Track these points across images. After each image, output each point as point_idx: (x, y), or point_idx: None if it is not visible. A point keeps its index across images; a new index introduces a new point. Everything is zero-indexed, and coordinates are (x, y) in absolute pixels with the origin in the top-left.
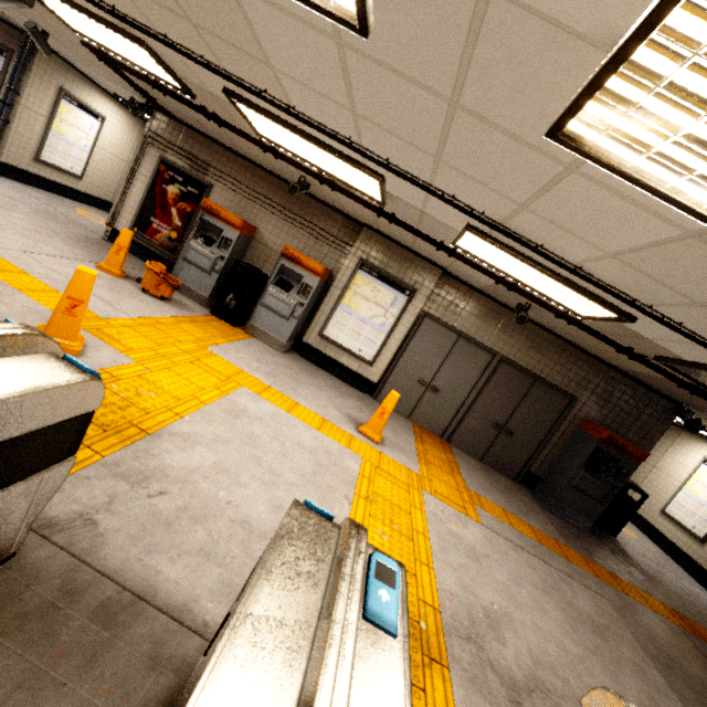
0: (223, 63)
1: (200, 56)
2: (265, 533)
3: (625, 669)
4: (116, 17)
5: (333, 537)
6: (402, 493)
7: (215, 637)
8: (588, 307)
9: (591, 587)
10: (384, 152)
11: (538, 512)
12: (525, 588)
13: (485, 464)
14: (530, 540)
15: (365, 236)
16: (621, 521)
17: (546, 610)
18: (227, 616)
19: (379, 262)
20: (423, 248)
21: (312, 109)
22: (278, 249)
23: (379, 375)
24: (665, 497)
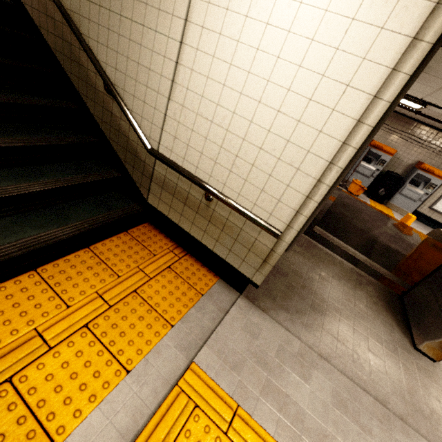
0: None
1: None
2: None
3: None
4: (429, 104)
5: None
6: None
7: None
8: None
9: None
10: None
11: None
12: None
13: None
14: None
15: None
16: None
17: None
18: None
19: None
20: None
21: None
22: (407, 160)
23: None
24: None
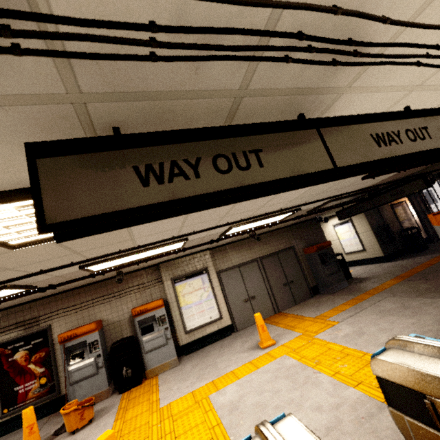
0: (89, 256)
1: (71, 263)
2: (336, 420)
3: (423, 308)
4: None
5: (397, 350)
6: (314, 346)
7: (438, 417)
8: (282, 216)
9: (380, 299)
10: (192, 230)
11: (333, 297)
12: (379, 322)
13: (298, 303)
14: (351, 308)
15: (163, 268)
16: (347, 270)
17: (392, 320)
18: (431, 404)
19: (180, 272)
20: (197, 248)
21: (151, 240)
22: (123, 316)
23: (228, 318)
24: (340, 248)
